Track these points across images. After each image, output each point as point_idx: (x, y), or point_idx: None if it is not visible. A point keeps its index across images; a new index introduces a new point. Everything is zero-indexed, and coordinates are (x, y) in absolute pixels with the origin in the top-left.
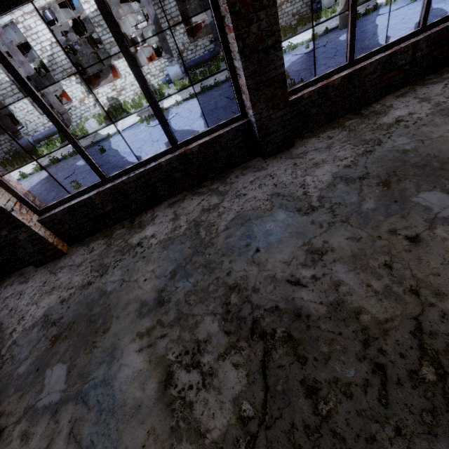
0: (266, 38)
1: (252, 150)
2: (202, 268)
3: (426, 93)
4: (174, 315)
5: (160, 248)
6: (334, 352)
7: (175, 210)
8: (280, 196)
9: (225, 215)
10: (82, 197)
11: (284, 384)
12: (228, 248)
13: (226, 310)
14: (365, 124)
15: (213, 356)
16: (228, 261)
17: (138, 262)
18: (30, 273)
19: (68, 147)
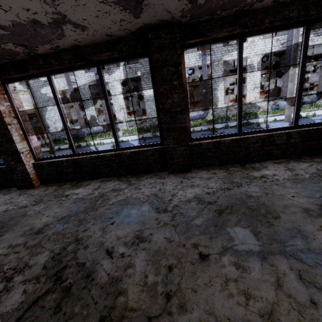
0: (176, 107)
1: (164, 165)
2: (77, 221)
3: (294, 166)
4: (35, 242)
5: (72, 201)
6: (79, 315)
7: (101, 184)
8: (156, 196)
9: (119, 196)
10: (59, 159)
11: (31, 321)
12: (101, 215)
13: (60, 252)
14: (241, 172)
15: (22, 278)
16: (93, 223)
17: (56, 205)
18: (12, 191)
19: (100, 141)
